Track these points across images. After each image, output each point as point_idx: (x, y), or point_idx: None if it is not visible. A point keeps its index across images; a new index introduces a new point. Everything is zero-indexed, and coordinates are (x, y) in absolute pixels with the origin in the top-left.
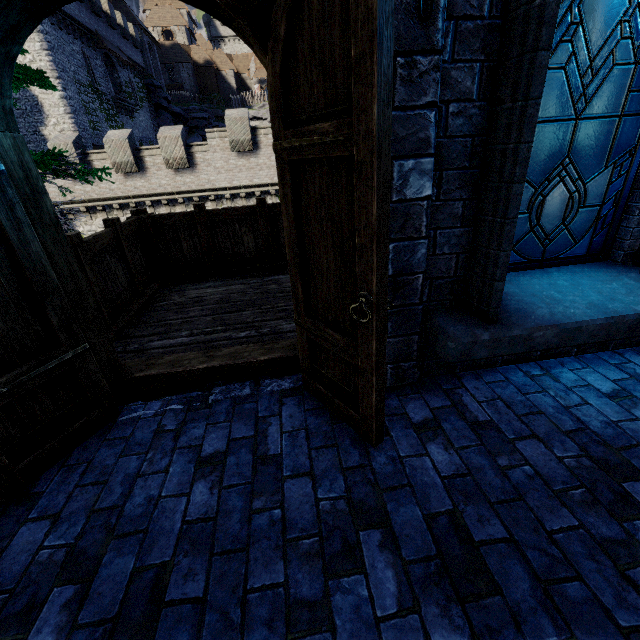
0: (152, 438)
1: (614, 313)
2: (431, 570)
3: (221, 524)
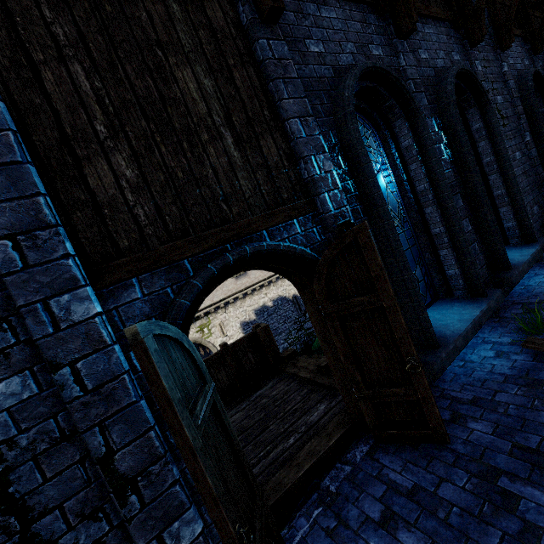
0: (332, 539)
1: (470, 320)
2: (538, 473)
3: (440, 540)
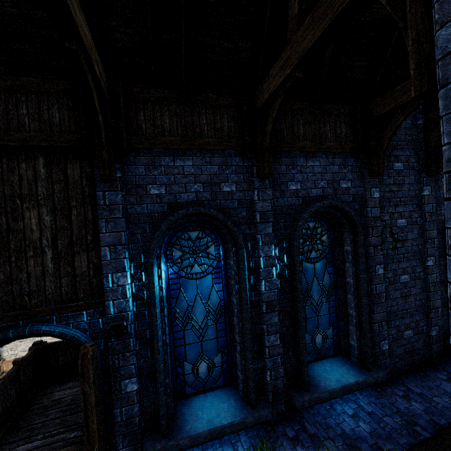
0: None
1: (213, 426)
2: None
3: None
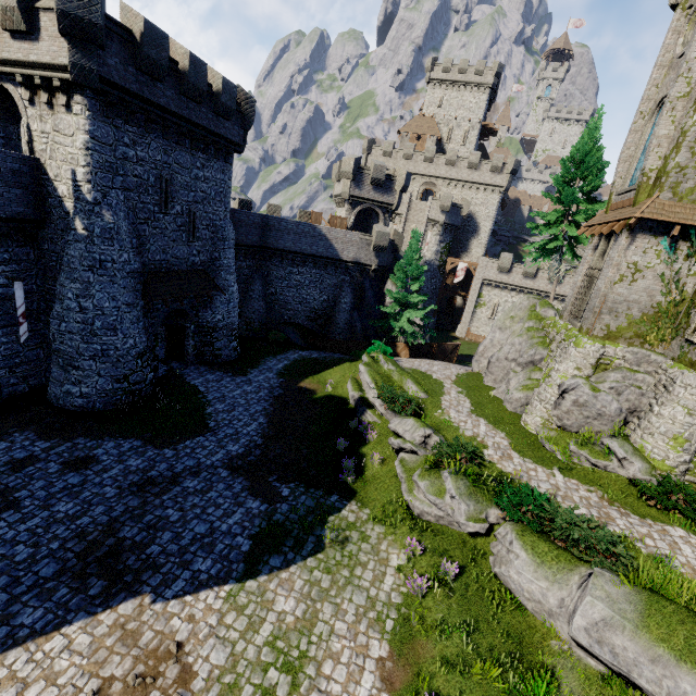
0: None
1: None
2: None
3: None
